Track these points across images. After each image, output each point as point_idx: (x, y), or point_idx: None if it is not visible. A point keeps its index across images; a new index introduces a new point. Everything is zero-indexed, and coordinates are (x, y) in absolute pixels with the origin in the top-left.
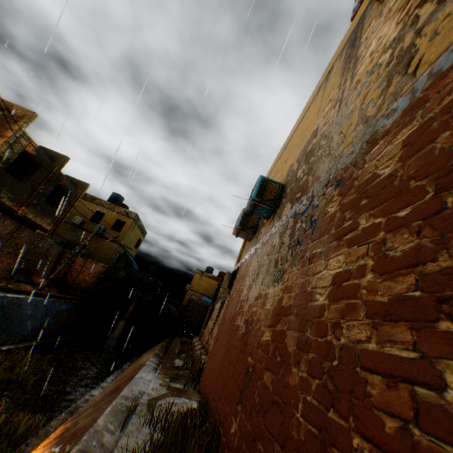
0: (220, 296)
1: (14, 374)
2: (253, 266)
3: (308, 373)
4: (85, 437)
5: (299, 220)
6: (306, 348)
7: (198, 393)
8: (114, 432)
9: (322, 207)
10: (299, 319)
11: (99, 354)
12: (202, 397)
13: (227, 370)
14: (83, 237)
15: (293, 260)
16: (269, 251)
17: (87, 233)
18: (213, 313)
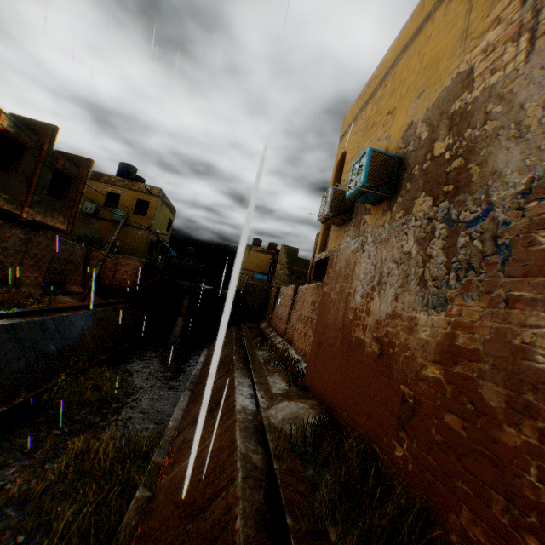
0: (278, 274)
1: (102, 392)
2: (365, 269)
3: (541, 442)
4: (240, 464)
5: (463, 232)
6: (529, 414)
7: (304, 392)
8: (257, 451)
9: (519, 229)
10: (503, 374)
11: (167, 354)
12: (318, 401)
13: (359, 387)
14: (103, 228)
15: (464, 290)
16: (397, 258)
17: (106, 223)
18: (281, 298)
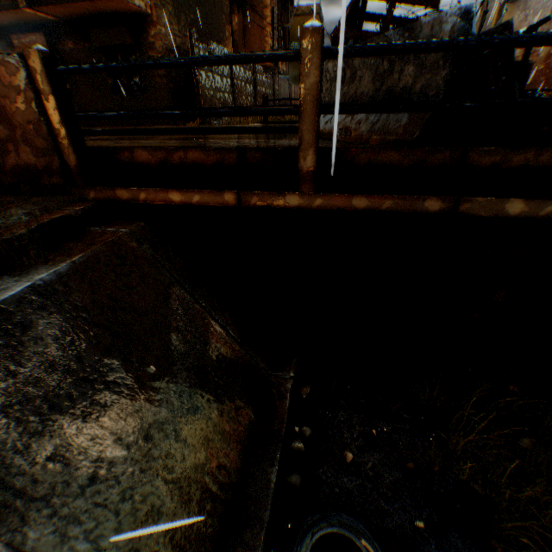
0: None
1: None
2: None
3: None
4: None
5: None
6: None
7: None
8: None
9: None
10: None
11: None
12: None
13: None
14: None
15: None
16: None
17: None
18: None
